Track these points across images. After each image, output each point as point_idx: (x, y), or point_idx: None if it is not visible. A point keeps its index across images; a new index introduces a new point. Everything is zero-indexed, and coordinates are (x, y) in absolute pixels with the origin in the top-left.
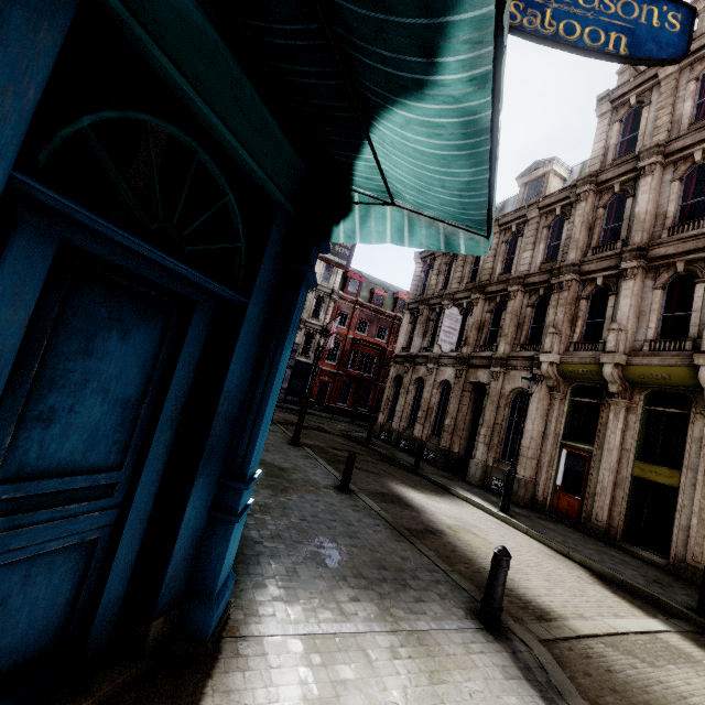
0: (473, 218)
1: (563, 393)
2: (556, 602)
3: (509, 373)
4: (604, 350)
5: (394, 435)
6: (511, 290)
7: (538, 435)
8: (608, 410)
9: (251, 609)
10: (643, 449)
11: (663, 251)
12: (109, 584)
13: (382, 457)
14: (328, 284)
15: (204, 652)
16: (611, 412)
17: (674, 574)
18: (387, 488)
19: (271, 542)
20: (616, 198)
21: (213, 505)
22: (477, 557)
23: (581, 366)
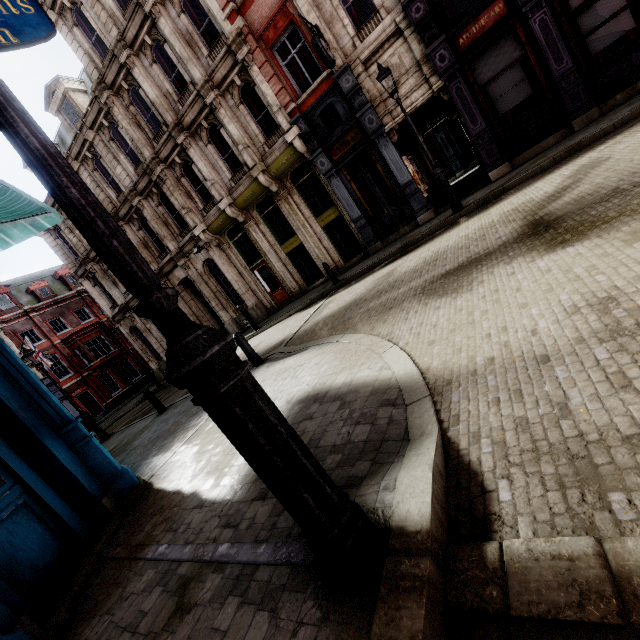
0: (34, 209)
1: (227, 243)
2: (286, 333)
3: (191, 258)
4: (219, 202)
5: None
6: (136, 203)
7: (238, 277)
8: (251, 232)
9: (153, 468)
10: (280, 238)
11: (189, 119)
12: (58, 511)
13: None
14: None
15: (142, 487)
16: (253, 232)
17: (329, 279)
18: None
19: (140, 458)
20: (132, 93)
21: (70, 447)
22: None
23: (218, 220)
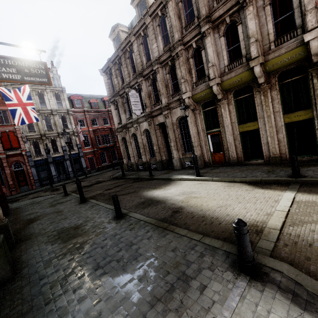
0: None
1: (199, 110)
2: (253, 213)
3: (172, 112)
4: (209, 80)
5: (135, 166)
6: (155, 68)
7: (196, 134)
8: (220, 108)
9: None
10: (239, 119)
11: (218, 14)
12: None
13: (134, 180)
14: (63, 107)
15: None
16: (222, 108)
17: (268, 164)
18: (143, 197)
19: None
20: None
21: None
22: (205, 212)
23: (202, 92)
